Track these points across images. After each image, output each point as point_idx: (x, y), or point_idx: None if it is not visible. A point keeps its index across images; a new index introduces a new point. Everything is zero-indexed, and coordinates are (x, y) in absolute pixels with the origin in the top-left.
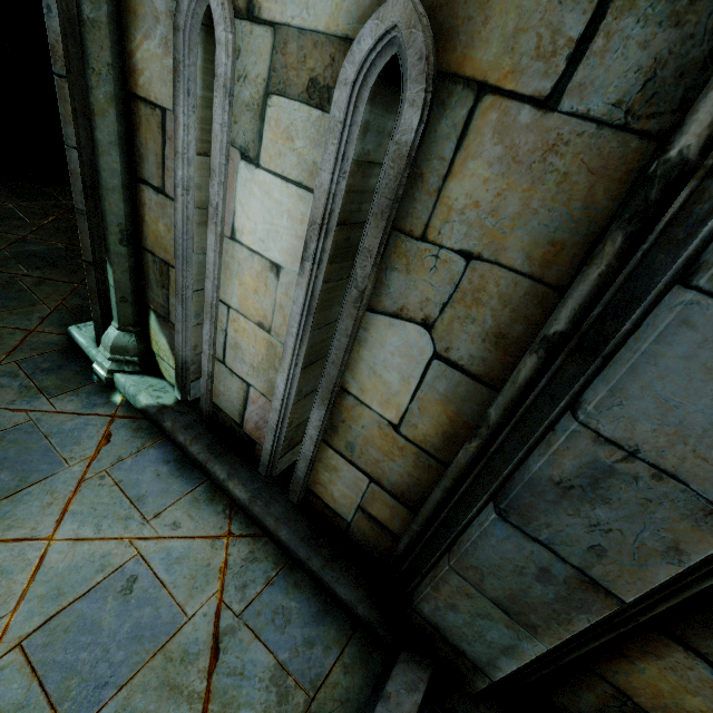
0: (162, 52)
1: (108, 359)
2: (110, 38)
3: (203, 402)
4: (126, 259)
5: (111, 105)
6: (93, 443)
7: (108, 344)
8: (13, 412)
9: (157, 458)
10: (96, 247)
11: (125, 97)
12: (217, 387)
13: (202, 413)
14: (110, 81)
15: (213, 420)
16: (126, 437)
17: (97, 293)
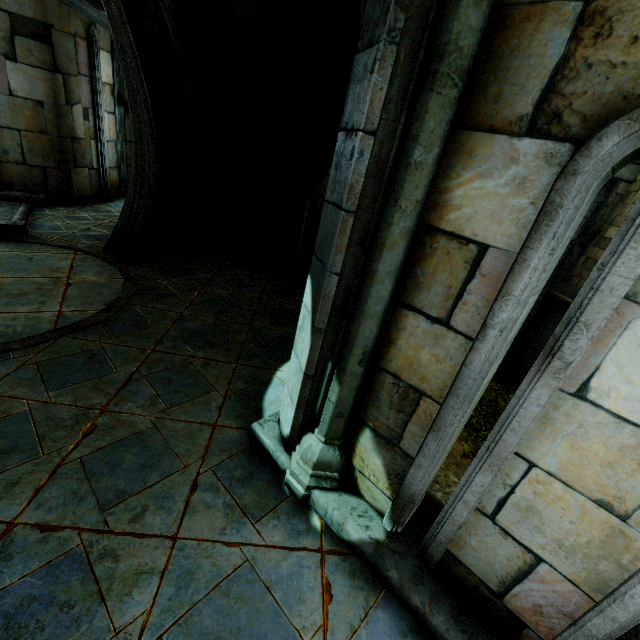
0: (507, 192)
1: (310, 475)
2: (428, 177)
3: (436, 549)
4: (358, 377)
5: (404, 238)
6: (316, 600)
7: (311, 459)
8: (228, 547)
9: (390, 627)
10: (320, 362)
11: (415, 228)
12: (465, 538)
13: (428, 559)
14: (412, 217)
15: (438, 567)
16: (345, 587)
17: (306, 403)
